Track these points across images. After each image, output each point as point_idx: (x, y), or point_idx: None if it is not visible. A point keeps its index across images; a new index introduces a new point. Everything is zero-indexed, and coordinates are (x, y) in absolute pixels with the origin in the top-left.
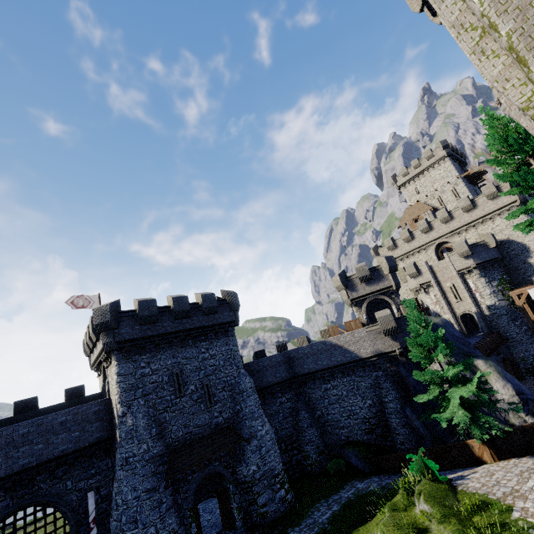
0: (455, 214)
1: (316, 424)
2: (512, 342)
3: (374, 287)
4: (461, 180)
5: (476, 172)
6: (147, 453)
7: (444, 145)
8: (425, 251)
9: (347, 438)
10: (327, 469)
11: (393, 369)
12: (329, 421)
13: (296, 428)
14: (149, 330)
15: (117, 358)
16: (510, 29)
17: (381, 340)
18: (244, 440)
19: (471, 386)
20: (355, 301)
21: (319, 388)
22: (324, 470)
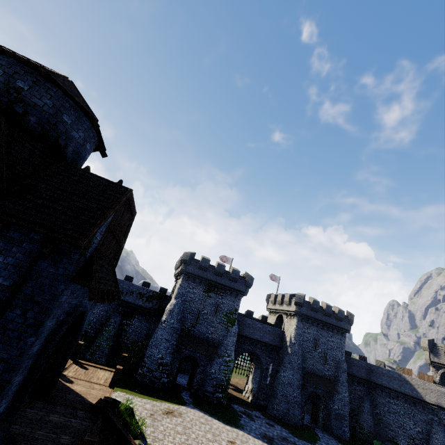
0: None
1: (373, 415)
2: None
3: None
4: None
5: None
6: (299, 365)
7: None
8: None
9: (392, 438)
10: (373, 442)
11: None
12: (383, 420)
13: (359, 408)
14: (312, 314)
15: (297, 319)
16: None
17: None
18: (336, 391)
19: None
20: (434, 363)
21: (383, 397)
22: (370, 442)
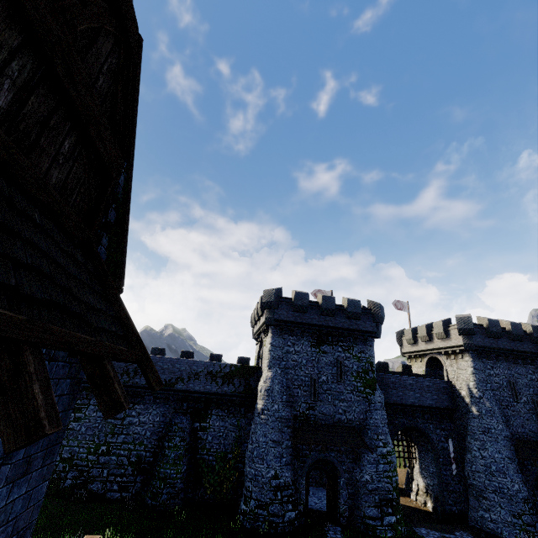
0: None
1: None
2: None
3: None
4: None
5: None
6: (503, 432)
7: None
8: None
9: None
10: None
11: None
12: None
13: None
14: (493, 343)
15: (471, 356)
16: None
17: None
18: None
19: None
20: None
21: None
22: None
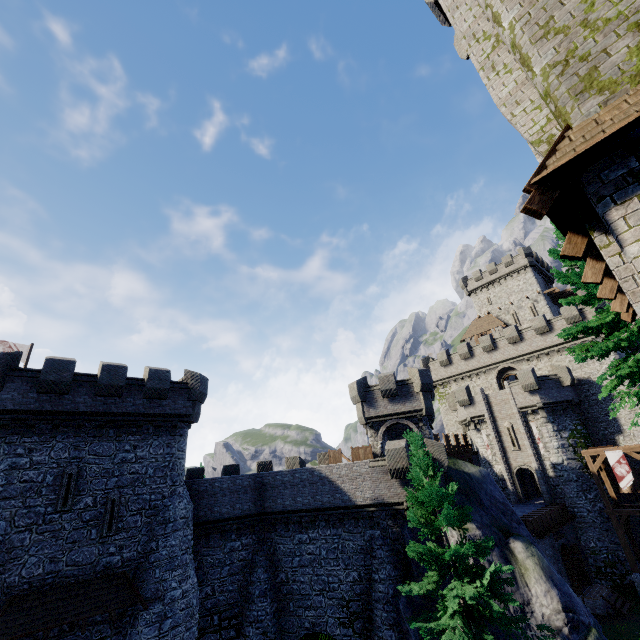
0: (527, 335)
1: (274, 593)
2: (581, 523)
3: (398, 407)
4: (543, 297)
5: (563, 291)
6: None
7: (527, 253)
8: (485, 375)
9: (312, 626)
10: None
11: (396, 530)
12: (294, 593)
13: (244, 594)
14: (50, 403)
15: None
16: (514, 17)
17: (387, 484)
18: (140, 600)
19: (483, 585)
20: (371, 421)
21: (291, 537)
22: None
